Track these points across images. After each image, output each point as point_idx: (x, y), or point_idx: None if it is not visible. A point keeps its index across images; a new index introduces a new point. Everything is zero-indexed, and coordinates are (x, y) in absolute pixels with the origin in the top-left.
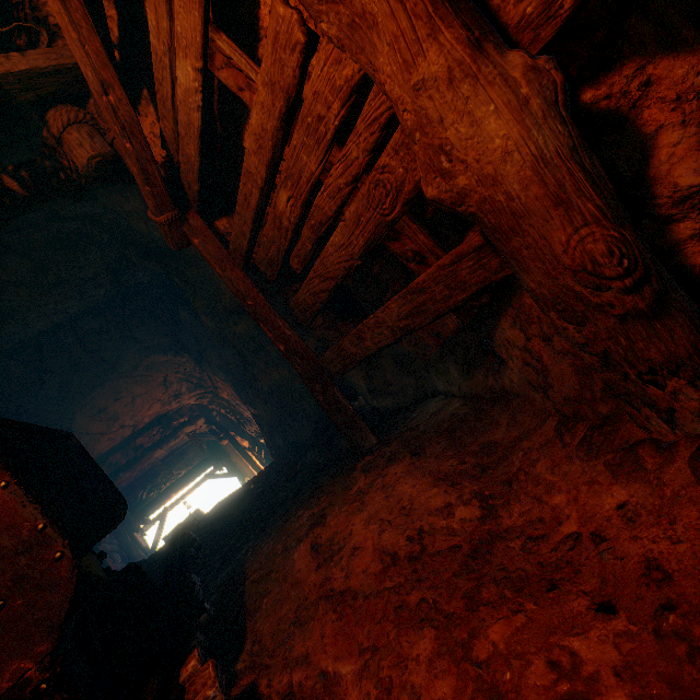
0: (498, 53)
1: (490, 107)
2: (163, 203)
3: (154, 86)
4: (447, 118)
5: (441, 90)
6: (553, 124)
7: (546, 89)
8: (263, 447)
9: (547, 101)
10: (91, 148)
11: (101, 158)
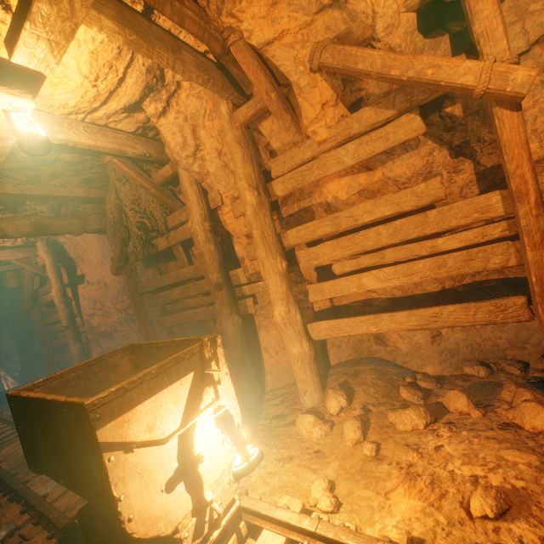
0: (77, 343)
1: (74, 348)
2: (29, 305)
3: (43, 277)
4: (71, 346)
5: (71, 344)
6: (79, 351)
7: (79, 348)
8: (14, 378)
9: (79, 349)
10: (15, 285)
11: (17, 287)
